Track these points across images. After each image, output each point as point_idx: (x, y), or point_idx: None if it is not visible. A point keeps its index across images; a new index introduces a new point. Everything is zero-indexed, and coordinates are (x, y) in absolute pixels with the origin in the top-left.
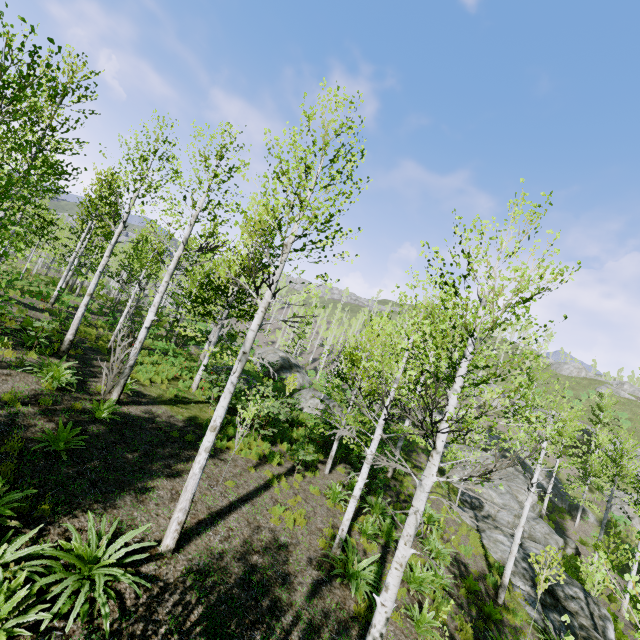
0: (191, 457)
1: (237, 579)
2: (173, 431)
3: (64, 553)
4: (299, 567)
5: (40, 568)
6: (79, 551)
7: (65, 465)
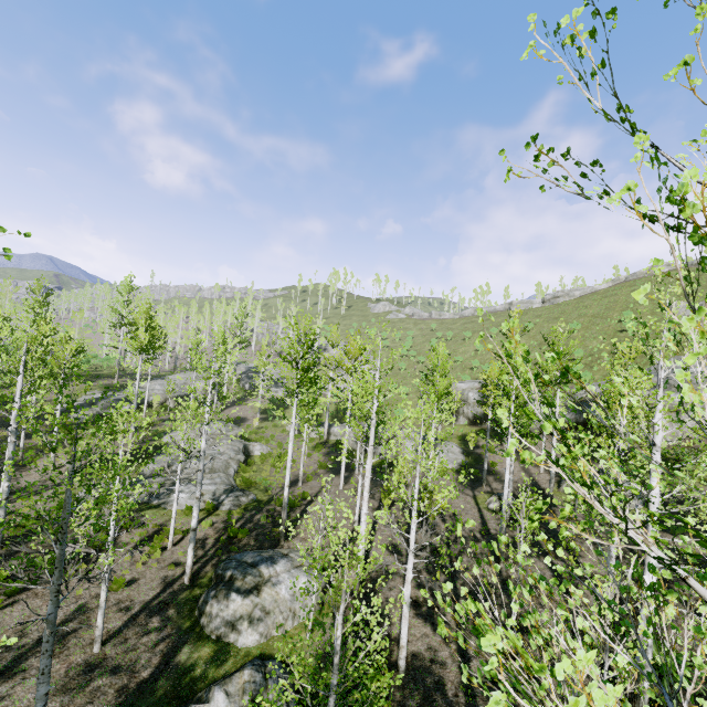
0: None
1: None
2: None
3: None
4: None
5: None
6: None
7: None
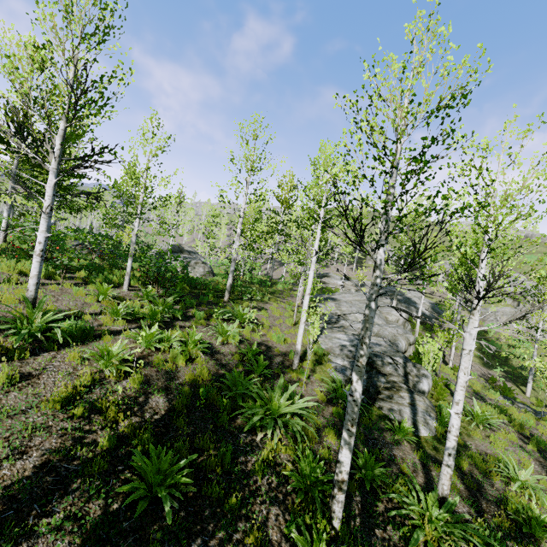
0: None
1: None
2: None
3: None
4: None
5: None
6: None
7: None
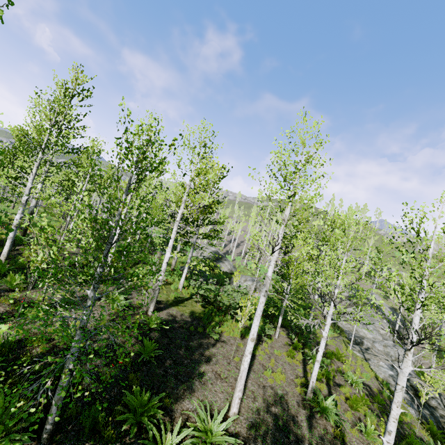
0: (208, 344)
1: (273, 426)
2: (191, 327)
3: (201, 433)
4: (295, 410)
5: (190, 443)
6: (202, 428)
7: (156, 367)
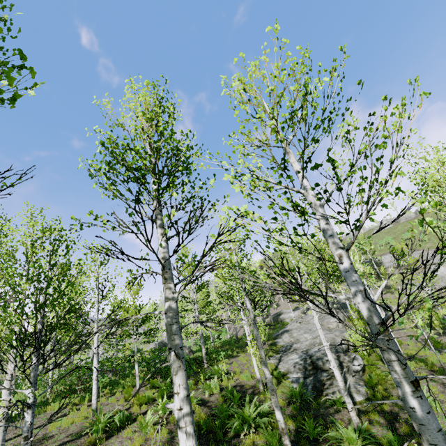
0: None
1: None
2: None
3: None
4: (54, 441)
5: None
6: None
7: None
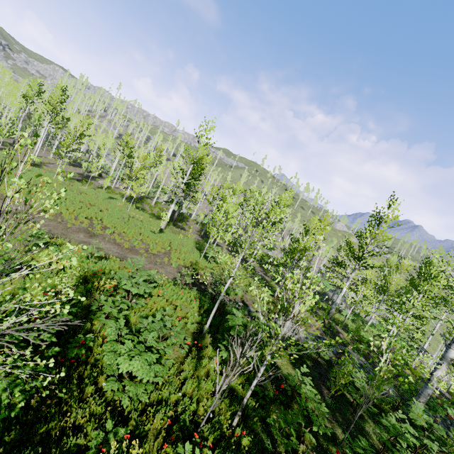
0: None
1: None
2: None
3: None
4: None
5: None
6: None
7: None
